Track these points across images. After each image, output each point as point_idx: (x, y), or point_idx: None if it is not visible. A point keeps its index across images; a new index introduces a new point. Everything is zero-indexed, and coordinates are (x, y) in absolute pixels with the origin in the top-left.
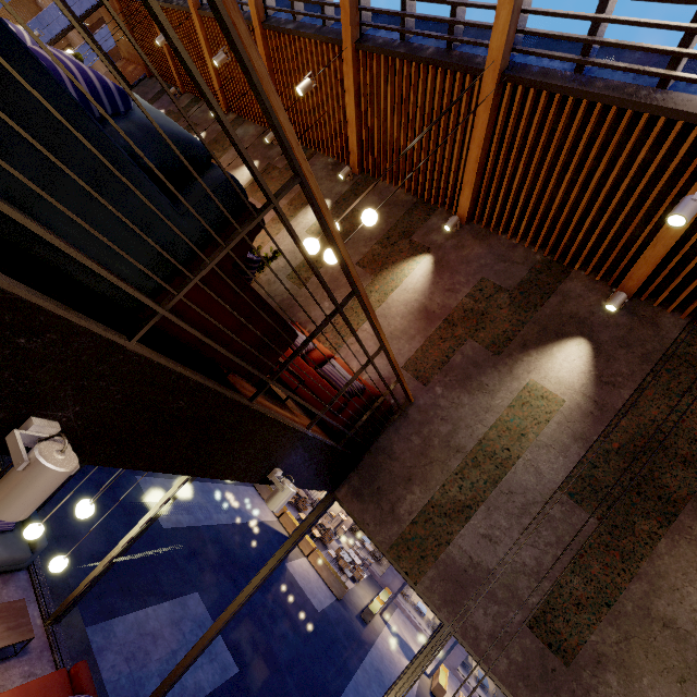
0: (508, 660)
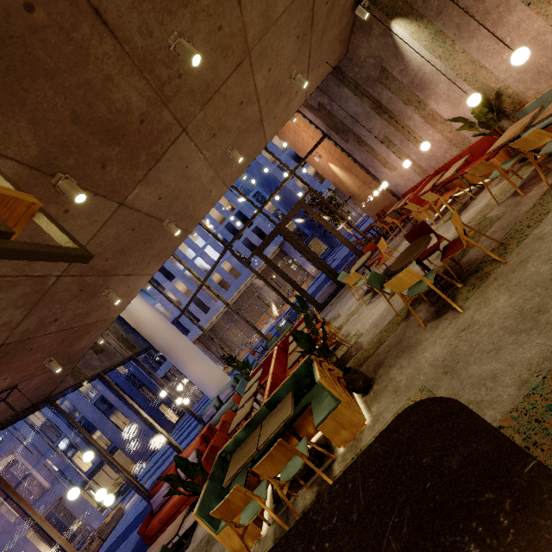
0: (107, 361)
